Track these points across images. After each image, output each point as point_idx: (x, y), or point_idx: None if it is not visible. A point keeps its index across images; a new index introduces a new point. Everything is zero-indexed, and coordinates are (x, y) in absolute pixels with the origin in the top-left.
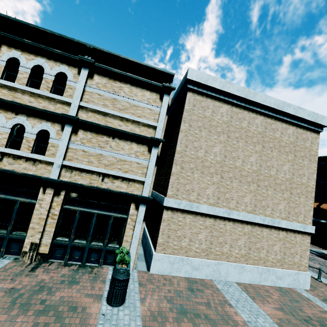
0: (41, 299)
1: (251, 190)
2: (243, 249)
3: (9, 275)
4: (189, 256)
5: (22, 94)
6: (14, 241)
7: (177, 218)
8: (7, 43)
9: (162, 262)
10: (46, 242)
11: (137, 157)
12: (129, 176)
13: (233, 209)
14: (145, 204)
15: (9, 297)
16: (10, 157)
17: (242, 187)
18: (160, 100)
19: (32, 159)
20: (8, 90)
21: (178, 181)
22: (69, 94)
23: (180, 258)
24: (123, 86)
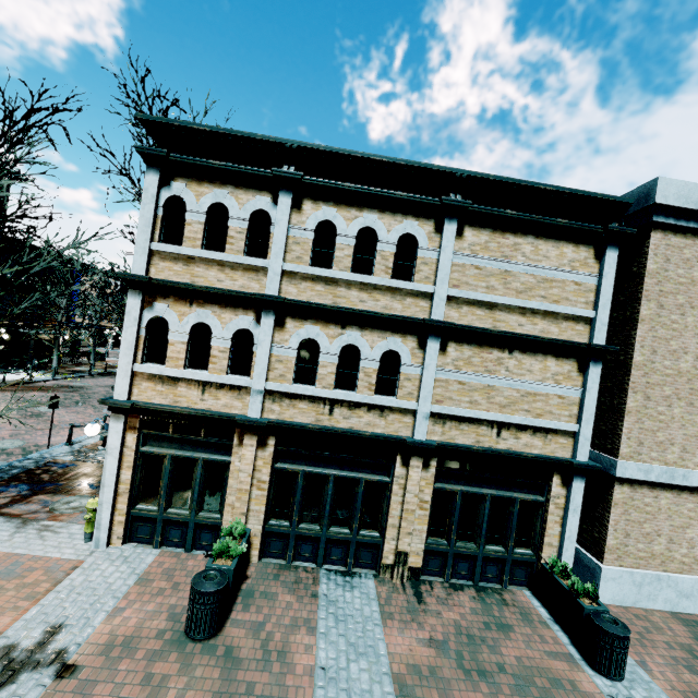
0: (490, 661)
1: None
2: None
3: (400, 612)
4: (668, 571)
5: (347, 289)
6: (362, 547)
7: (642, 500)
8: (310, 194)
9: (620, 583)
10: (417, 548)
11: (558, 384)
12: (547, 424)
13: None
14: (584, 476)
15: (445, 657)
16: (343, 406)
17: None
18: (596, 261)
19: (377, 406)
20: (324, 284)
21: (640, 426)
22: (424, 276)
23: (653, 576)
24: (520, 241)
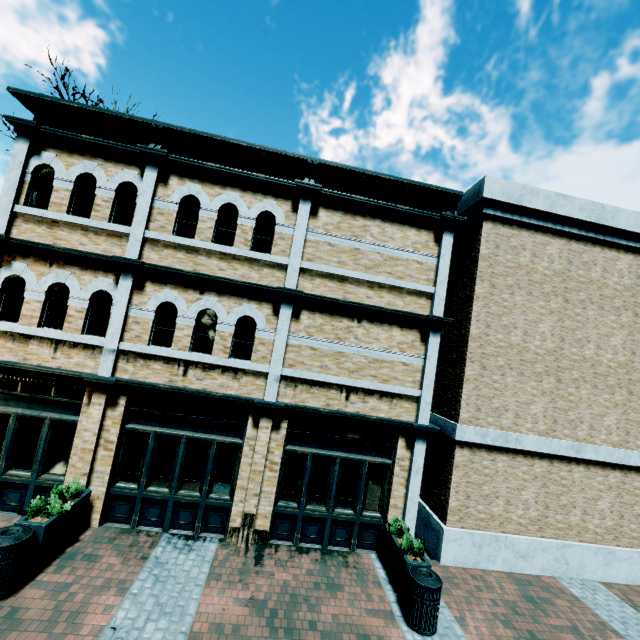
0: (304, 619)
1: (617, 402)
2: (608, 518)
3: (232, 573)
4: (507, 533)
5: (208, 258)
6: (212, 510)
7: (481, 463)
8: (177, 171)
9: (461, 544)
10: (265, 511)
11: (402, 352)
12: (392, 389)
13: (584, 441)
14: (425, 438)
15: (259, 616)
16: (198, 368)
17: (599, 397)
18: (436, 244)
19: (231, 369)
20: (185, 252)
21: (478, 393)
22: (281, 249)
23: (492, 537)
24: (369, 223)
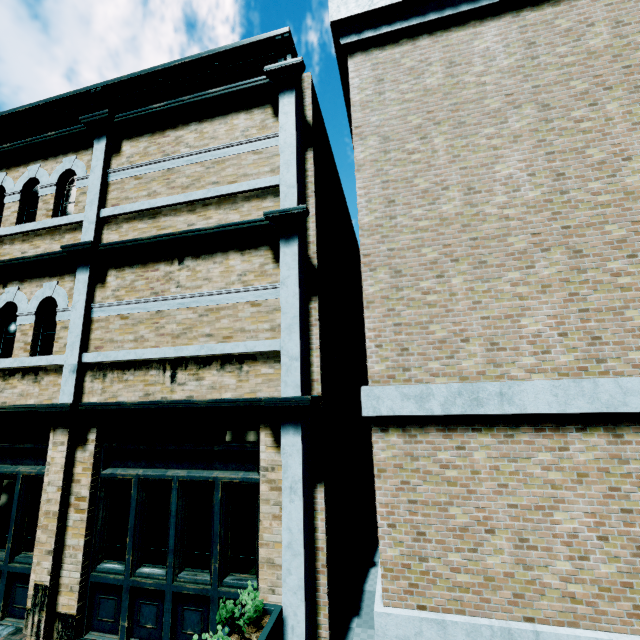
0: None
1: None
2: None
3: None
4: (540, 621)
5: (12, 245)
6: (19, 581)
7: (432, 456)
8: None
9: None
10: (71, 580)
11: (246, 287)
12: (235, 348)
13: None
14: (298, 422)
15: None
16: None
17: None
18: (276, 119)
19: (32, 370)
20: None
21: (395, 320)
22: (83, 206)
23: (495, 633)
24: (182, 133)
